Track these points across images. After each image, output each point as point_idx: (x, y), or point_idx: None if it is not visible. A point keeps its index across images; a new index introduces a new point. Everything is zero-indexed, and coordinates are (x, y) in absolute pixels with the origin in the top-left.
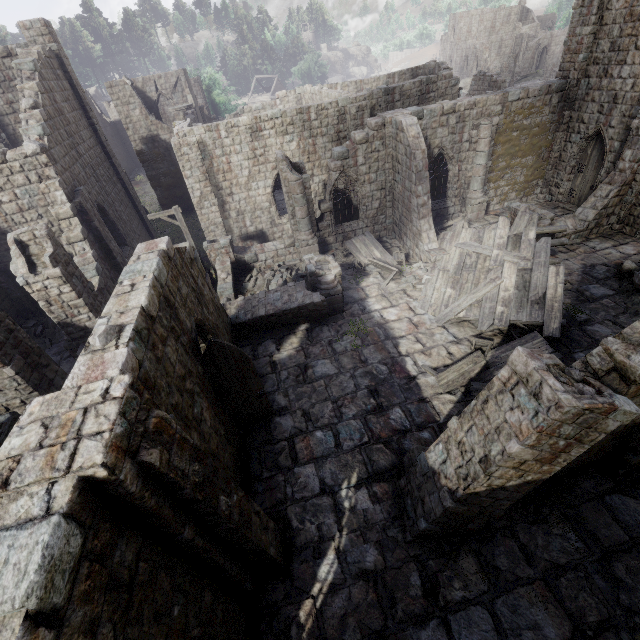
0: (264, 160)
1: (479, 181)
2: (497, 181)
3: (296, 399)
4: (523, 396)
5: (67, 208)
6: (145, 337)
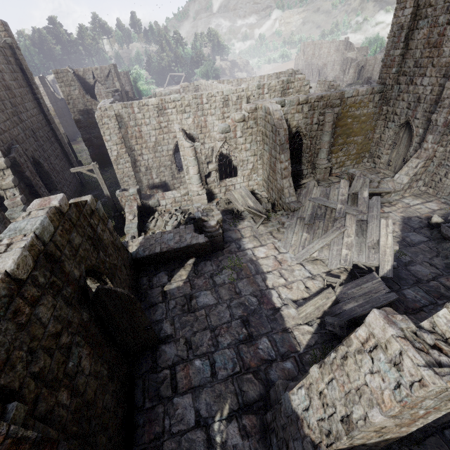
0: (167, 130)
1: (325, 152)
2: (337, 152)
3: (180, 327)
4: (383, 362)
5: (1, 161)
6: (3, 306)
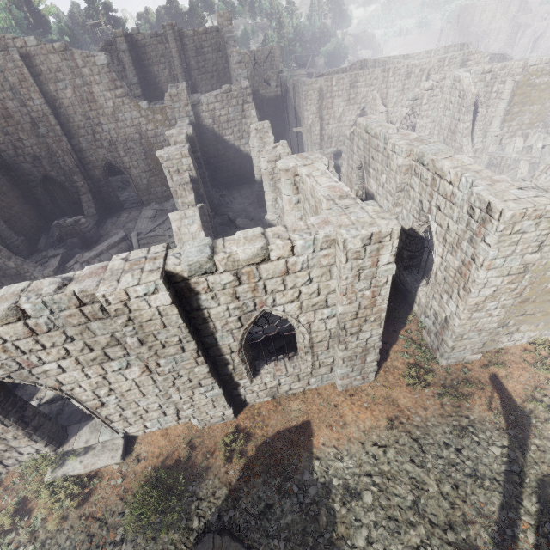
0: (353, 102)
1: (499, 120)
2: (510, 122)
3: None
4: None
5: (256, 120)
6: None
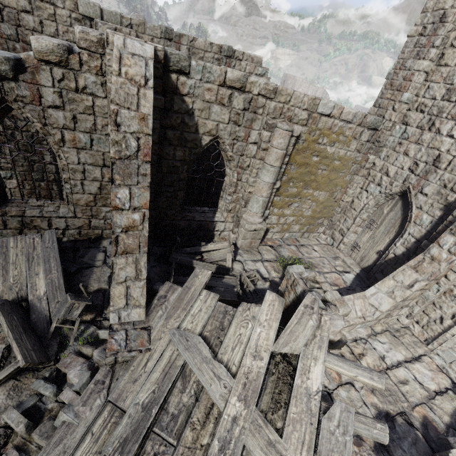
0: None
1: (260, 202)
2: (283, 207)
3: None
4: None
5: None
6: None
